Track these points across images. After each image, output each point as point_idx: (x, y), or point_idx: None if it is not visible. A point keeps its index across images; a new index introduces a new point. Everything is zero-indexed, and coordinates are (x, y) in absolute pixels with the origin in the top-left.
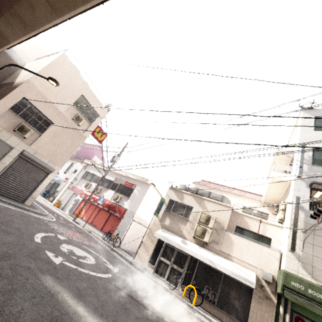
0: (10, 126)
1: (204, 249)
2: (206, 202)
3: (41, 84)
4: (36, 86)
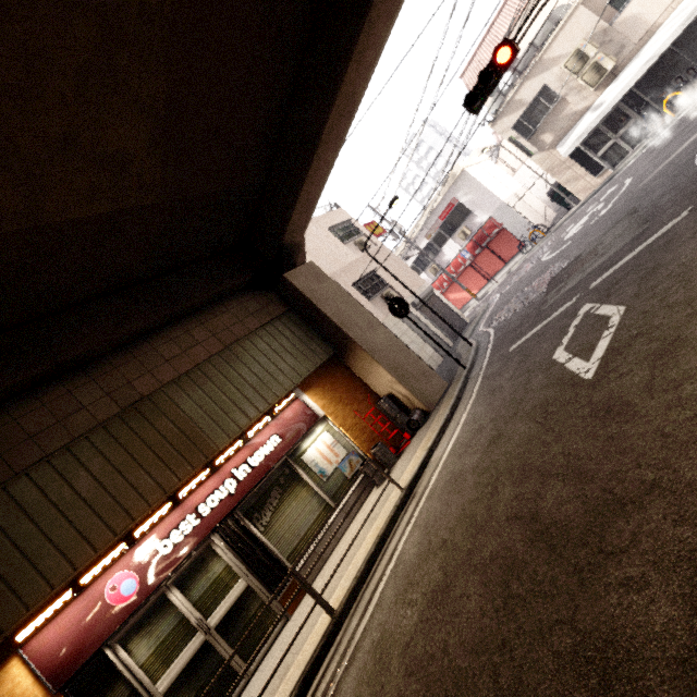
0: (385, 308)
1: (621, 75)
2: (546, 56)
3: (330, 267)
4: (334, 271)
